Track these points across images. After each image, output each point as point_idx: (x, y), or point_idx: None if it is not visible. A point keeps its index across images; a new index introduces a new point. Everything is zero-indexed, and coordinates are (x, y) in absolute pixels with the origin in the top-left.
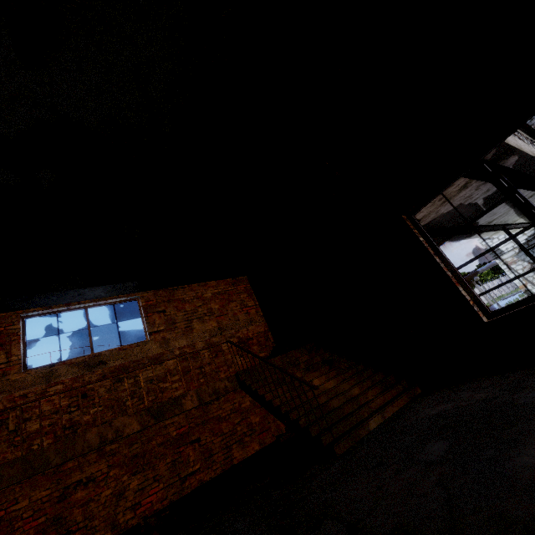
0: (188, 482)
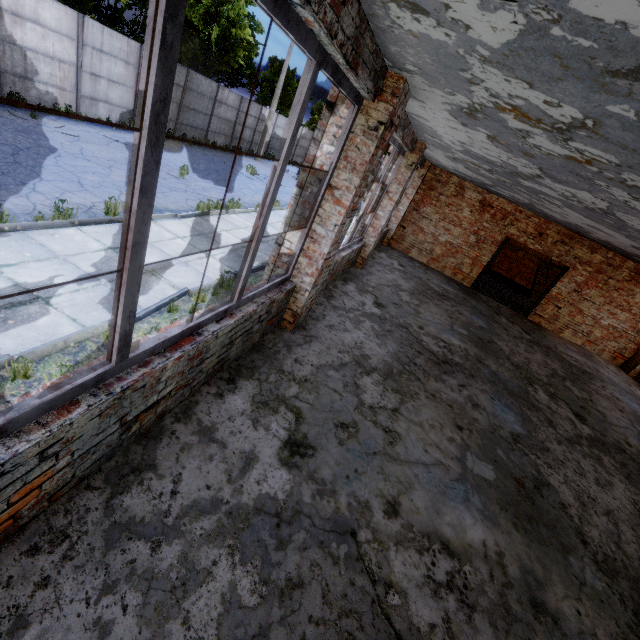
0: (498, 269)
